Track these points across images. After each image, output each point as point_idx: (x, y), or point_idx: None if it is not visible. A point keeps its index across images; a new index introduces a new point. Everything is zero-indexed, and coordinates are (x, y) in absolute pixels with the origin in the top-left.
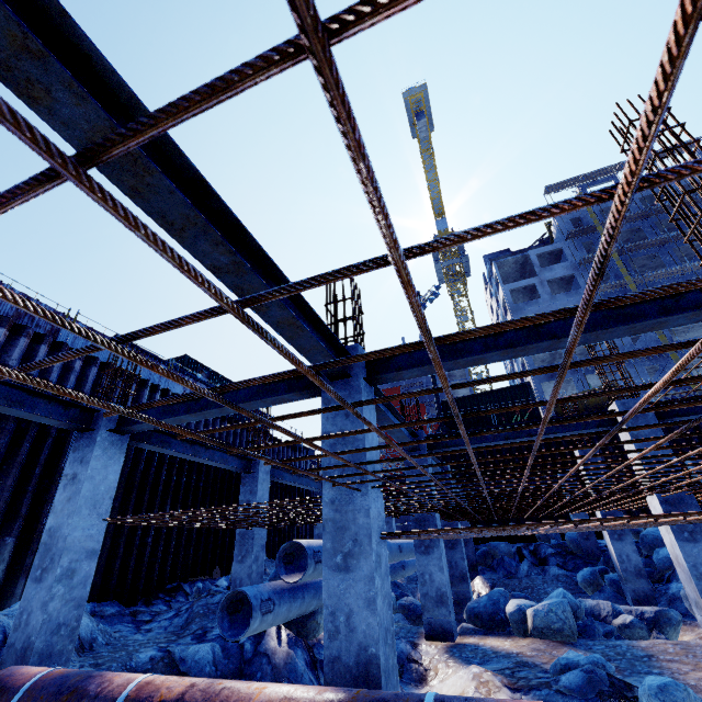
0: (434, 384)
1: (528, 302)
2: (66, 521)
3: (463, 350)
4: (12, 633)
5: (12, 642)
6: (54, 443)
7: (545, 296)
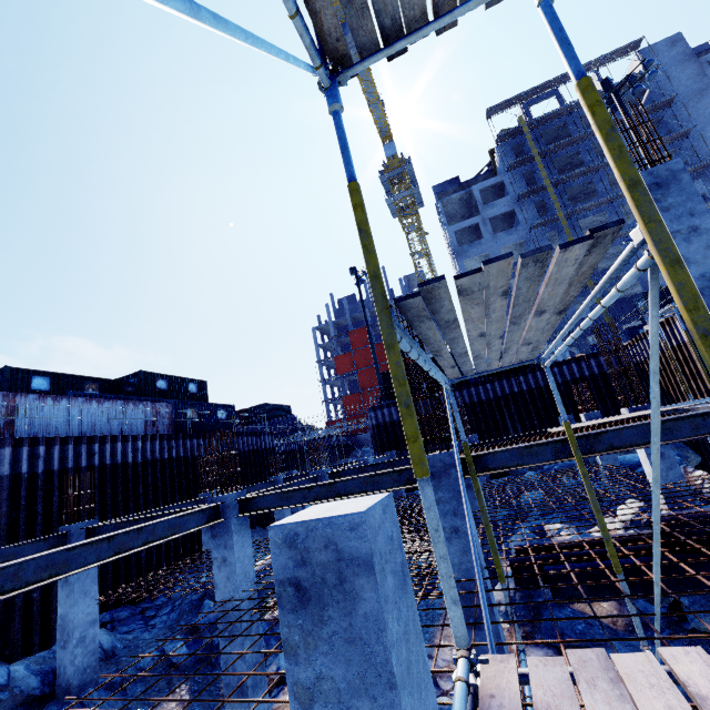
0: (375, 360)
1: (471, 243)
2: (70, 611)
3: (292, 497)
4: (58, 678)
5: (59, 683)
6: (43, 517)
7: (487, 236)
